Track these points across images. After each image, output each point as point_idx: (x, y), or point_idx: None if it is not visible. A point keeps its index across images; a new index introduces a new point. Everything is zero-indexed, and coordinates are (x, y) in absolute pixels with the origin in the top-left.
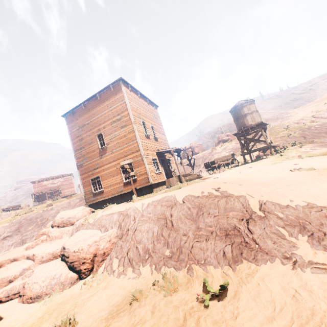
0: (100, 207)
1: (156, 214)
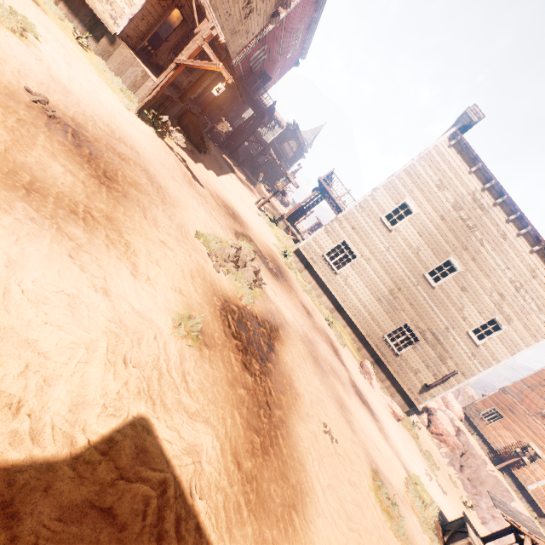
0: (466, 424)
1: (490, 480)
